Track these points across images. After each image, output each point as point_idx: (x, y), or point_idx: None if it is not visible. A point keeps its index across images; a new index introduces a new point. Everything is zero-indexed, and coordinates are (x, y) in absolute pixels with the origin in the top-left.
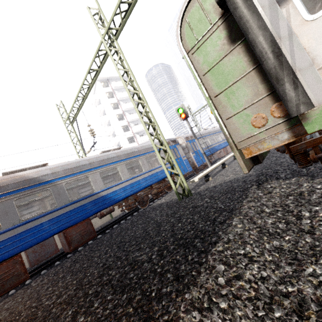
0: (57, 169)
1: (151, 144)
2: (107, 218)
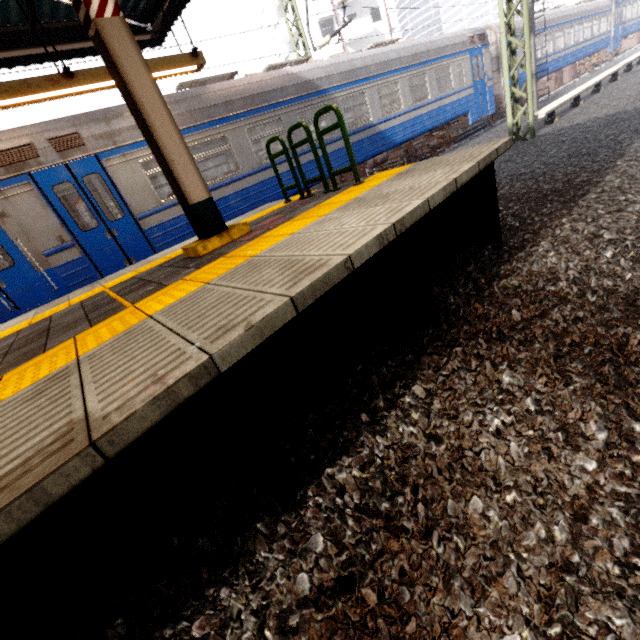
0: (330, 70)
1: (445, 39)
2: None
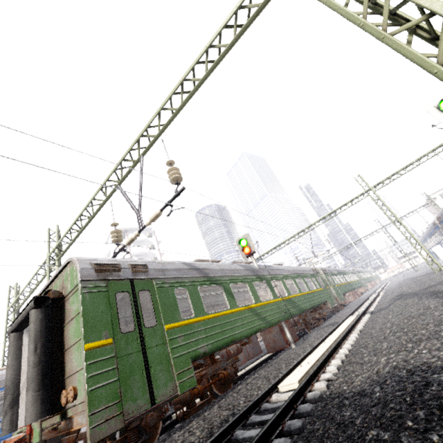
0: None
1: None
2: None
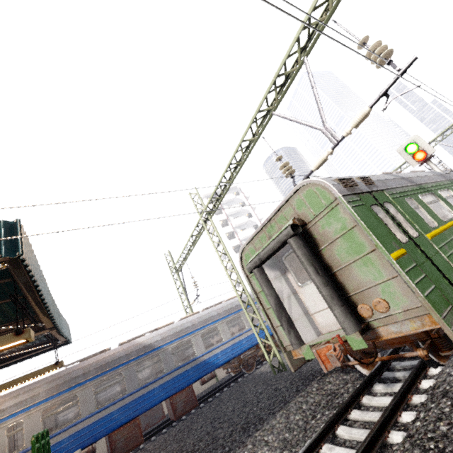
0: (165, 334)
1: None
2: (212, 381)
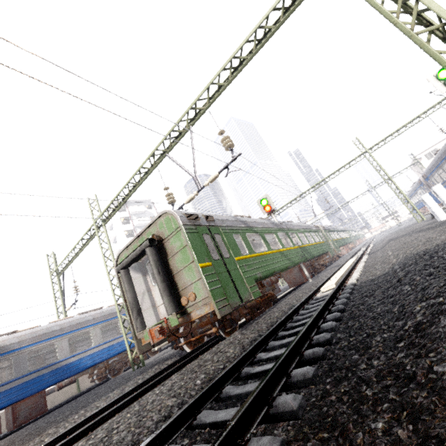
0: (25, 337)
1: None
2: (73, 392)
